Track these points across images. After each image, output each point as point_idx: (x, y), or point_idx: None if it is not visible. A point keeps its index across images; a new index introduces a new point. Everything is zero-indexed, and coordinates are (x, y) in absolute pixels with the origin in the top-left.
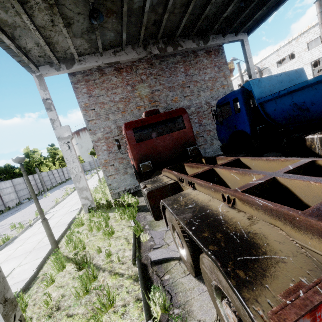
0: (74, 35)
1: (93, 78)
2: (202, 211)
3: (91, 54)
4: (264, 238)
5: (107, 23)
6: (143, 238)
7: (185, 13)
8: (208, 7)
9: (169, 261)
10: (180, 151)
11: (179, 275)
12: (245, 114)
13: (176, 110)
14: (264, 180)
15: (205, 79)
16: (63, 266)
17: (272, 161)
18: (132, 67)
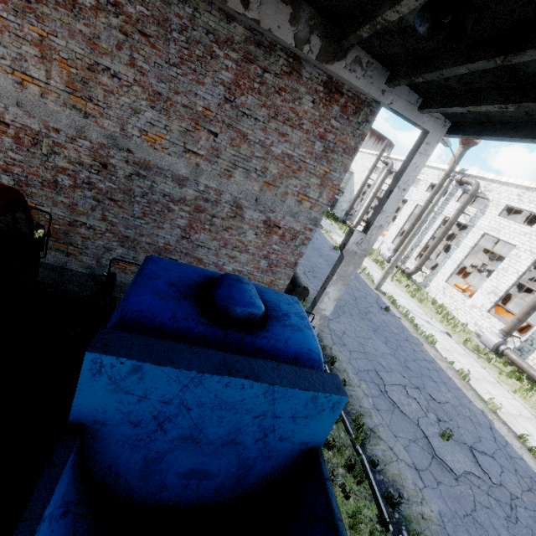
0: None
1: None
2: None
3: None
4: None
5: None
6: None
7: None
8: None
9: None
10: None
11: None
12: None
13: None
14: None
15: (272, 150)
16: None
17: None
18: None
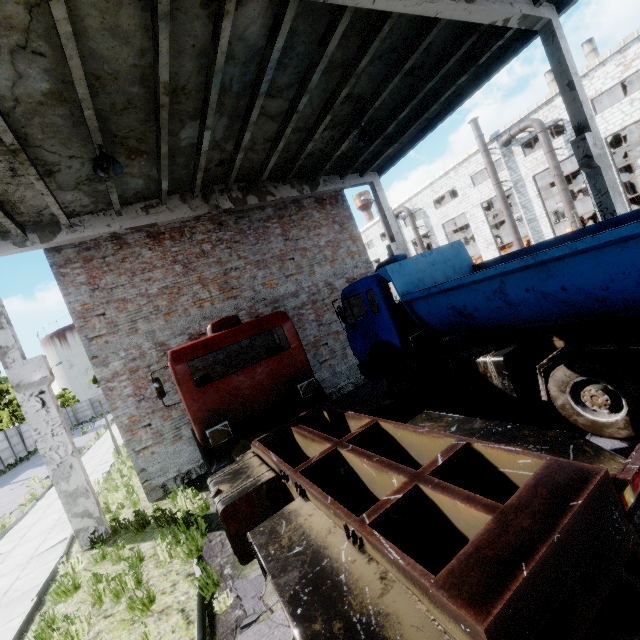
0: (61, 187)
1: (101, 253)
2: (315, 562)
3: (96, 213)
4: (398, 624)
5: (131, 168)
6: (220, 605)
7: (273, 151)
8: (310, 145)
9: None
10: (284, 391)
11: None
12: (388, 316)
13: (270, 317)
14: (403, 493)
15: (320, 245)
16: None
17: (422, 435)
18: (183, 230)
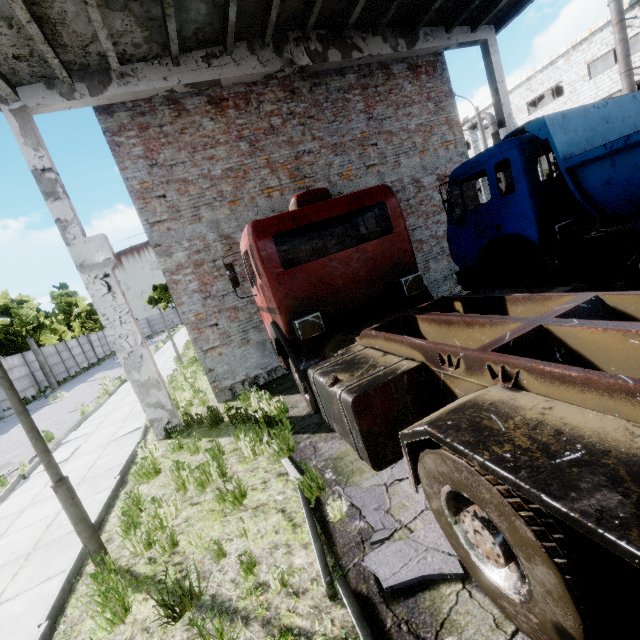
0: (107, 1)
1: (157, 121)
2: None
3: (150, 60)
4: None
5: None
6: (334, 512)
7: None
8: None
9: (436, 586)
10: (383, 286)
11: (486, 637)
12: (528, 196)
13: (371, 190)
14: None
15: (409, 129)
16: (125, 607)
17: None
18: (249, 97)
